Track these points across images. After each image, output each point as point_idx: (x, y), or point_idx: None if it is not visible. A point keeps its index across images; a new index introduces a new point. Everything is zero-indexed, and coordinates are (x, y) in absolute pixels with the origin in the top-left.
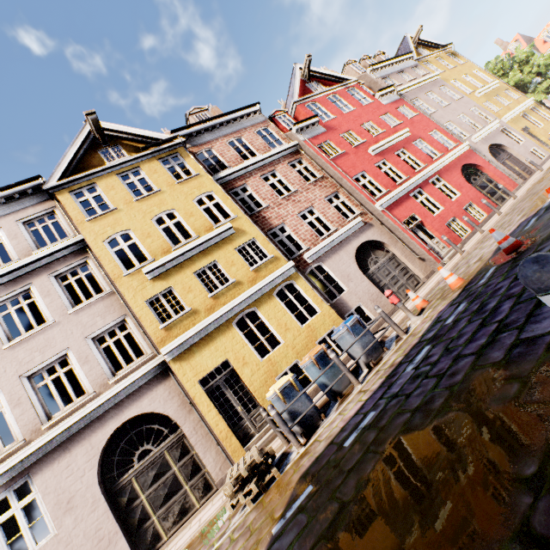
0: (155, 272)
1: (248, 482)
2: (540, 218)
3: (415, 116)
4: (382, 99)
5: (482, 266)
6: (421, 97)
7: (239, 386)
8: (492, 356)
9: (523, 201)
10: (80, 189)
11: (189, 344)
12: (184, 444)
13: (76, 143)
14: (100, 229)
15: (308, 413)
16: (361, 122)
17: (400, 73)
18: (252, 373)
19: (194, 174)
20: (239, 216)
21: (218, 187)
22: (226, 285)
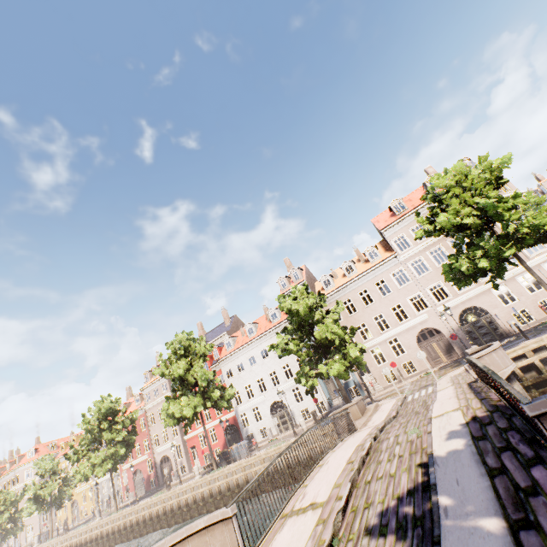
0: None
1: None
2: None
3: None
4: None
5: None
6: None
7: None
8: None
9: None
10: None
11: None
12: None
13: None
14: None
15: None
16: None
17: None
18: None
19: None
20: None
21: None
22: None
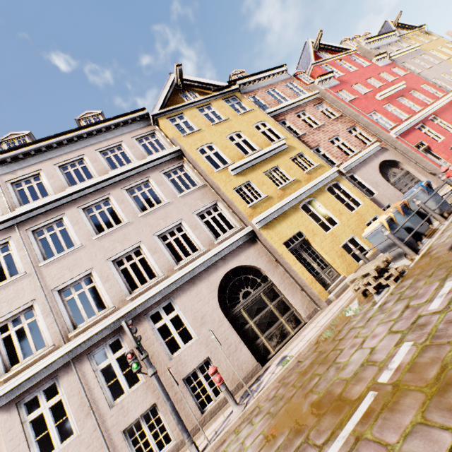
0: (236, 170)
1: (381, 275)
2: None
3: (406, 74)
4: (378, 63)
5: None
6: (408, 62)
7: None
8: None
9: None
10: (173, 117)
11: (271, 218)
12: (274, 290)
13: (166, 88)
14: (192, 142)
15: (408, 240)
16: (365, 78)
17: (387, 46)
18: (321, 241)
19: (250, 109)
20: (288, 137)
21: (269, 118)
22: (289, 181)
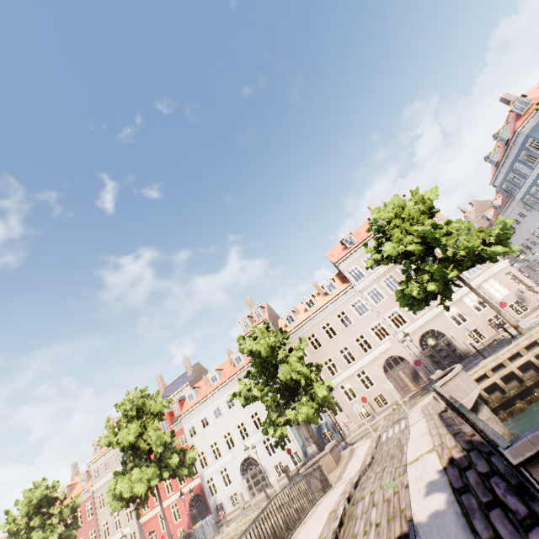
0: None
1: None
2: None
3: None
4: None
5: None
6: None
7: None
8: None
9: None
10: None
11: None
12: None
13: None
14: None
15: None
16: None
17: None
18: None
19: None
20: None
21: None
22: None
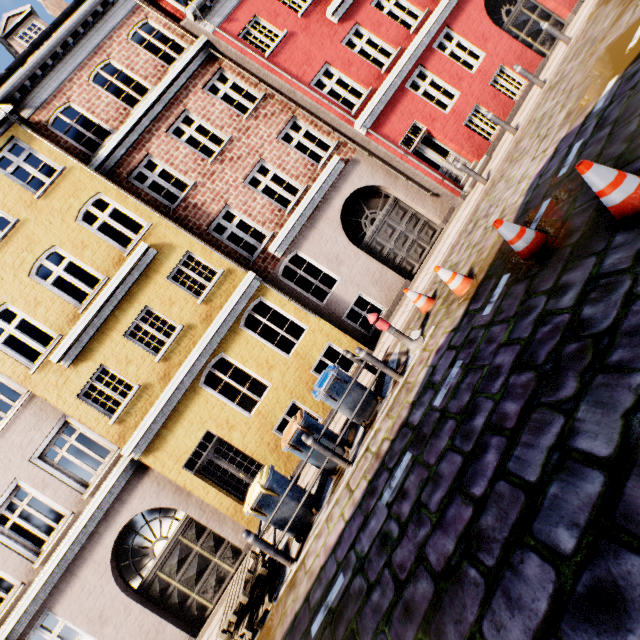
0: (70, 355)
1: (244, 616)
2: (583, 154)
3: None
4: None
5: (496, 254)
6: None
7: (264, 385)
8: (447, 633)
9: (577, 59)
10: None
11: (154, 430)
12: (197, 524)
13: None
14: None
15: (297, 515)
16: None
17: None
18: (243, 435)
19: (58, 172)
20: (154, 222)
21: (105, 182)
22: (173, 338)
